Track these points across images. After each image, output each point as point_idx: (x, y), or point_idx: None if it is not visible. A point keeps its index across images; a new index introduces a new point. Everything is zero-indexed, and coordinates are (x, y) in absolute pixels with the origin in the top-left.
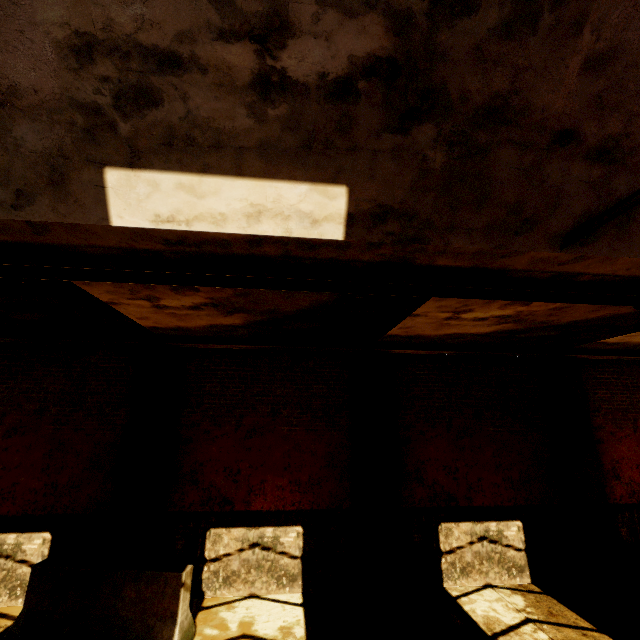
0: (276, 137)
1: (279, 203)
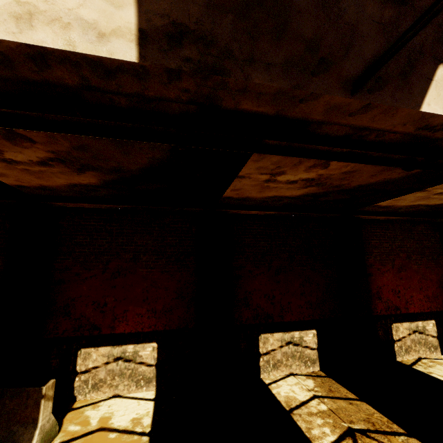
0: None
1: (53, 4)
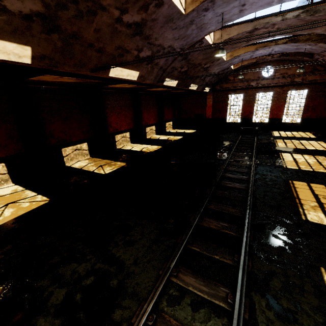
0: (2, 25)
1: (5, 49)
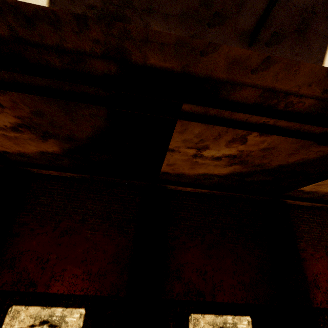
0: None
1: None
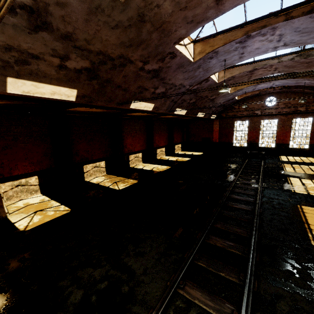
0: (61, 77)
1: (60, 92)
